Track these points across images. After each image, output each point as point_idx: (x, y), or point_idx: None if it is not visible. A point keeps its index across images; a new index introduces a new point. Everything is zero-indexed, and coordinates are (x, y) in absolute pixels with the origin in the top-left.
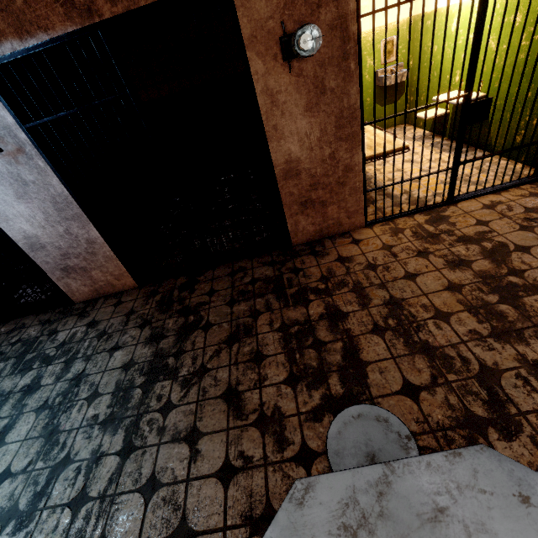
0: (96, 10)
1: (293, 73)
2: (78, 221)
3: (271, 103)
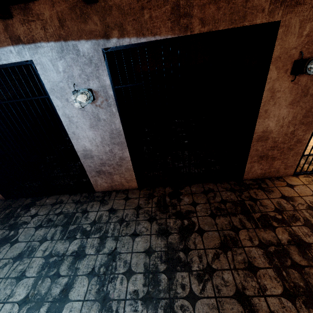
0: (190, 28)
1: (292, 81)
2: (120, 146)
3: (270, 97)
